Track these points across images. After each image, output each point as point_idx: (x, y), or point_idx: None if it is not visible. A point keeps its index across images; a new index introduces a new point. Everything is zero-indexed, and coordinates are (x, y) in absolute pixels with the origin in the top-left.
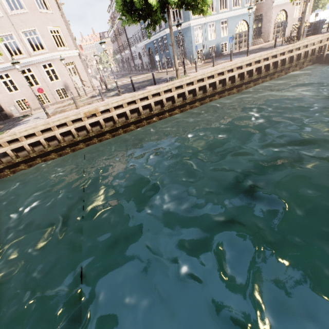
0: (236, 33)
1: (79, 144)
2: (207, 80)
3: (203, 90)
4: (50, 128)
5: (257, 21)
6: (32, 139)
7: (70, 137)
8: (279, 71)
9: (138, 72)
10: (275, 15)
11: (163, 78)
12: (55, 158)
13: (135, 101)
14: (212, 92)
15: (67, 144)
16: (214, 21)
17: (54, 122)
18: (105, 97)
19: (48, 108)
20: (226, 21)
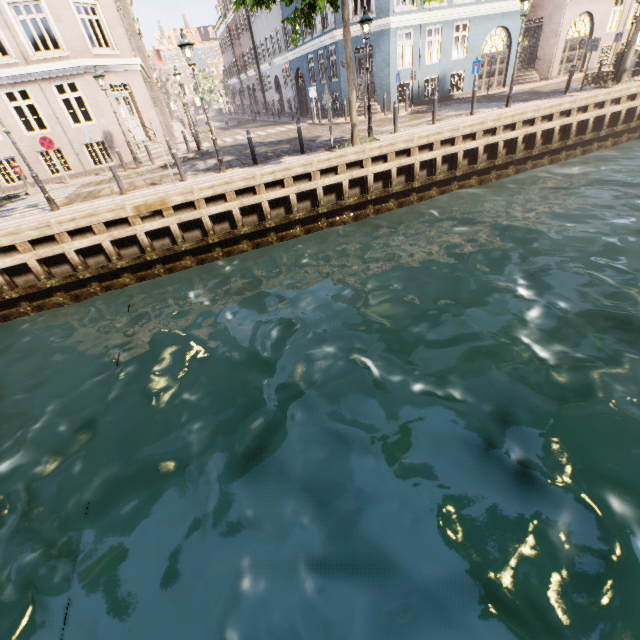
0: (484, 54)
1: (121, 275)
2: (417, 153)
3: (407, 174)
4: (53, 237)
5: (531, 33)
6: (8, 259)
7: (100, 259)
8: (571, 147)
9: (271, 120)
10: (569, 23)
11: (321, 140)
12: (64, 303)
13: (254, 188)
14: (426, 182)
15: (92, 275)
16: (440, 22)
17: (61, 224)
18: (191, 172)
19: (64, 183)
20: (467, 25)
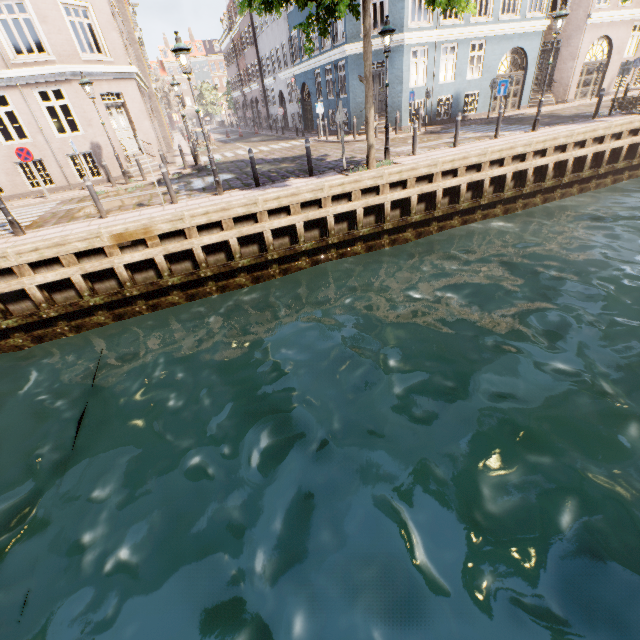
0: (500, 75)
1: (95, 312)
2: (440, 179)
3: (428, 202)
4: (11, 269)
5: (547, 55)
6: None
7: (69, 294)
8: (601, 175)
9: (274, 134)
10: (587, 46)
11: (330, 159)
12: (24, 345)
13: (255, 215)
14: (448, 210)
15: (58, 314)
16: (456, 40)
17: (21, 254)
18: (184, 192)
19: (44, 197)
20: (483, 44)
